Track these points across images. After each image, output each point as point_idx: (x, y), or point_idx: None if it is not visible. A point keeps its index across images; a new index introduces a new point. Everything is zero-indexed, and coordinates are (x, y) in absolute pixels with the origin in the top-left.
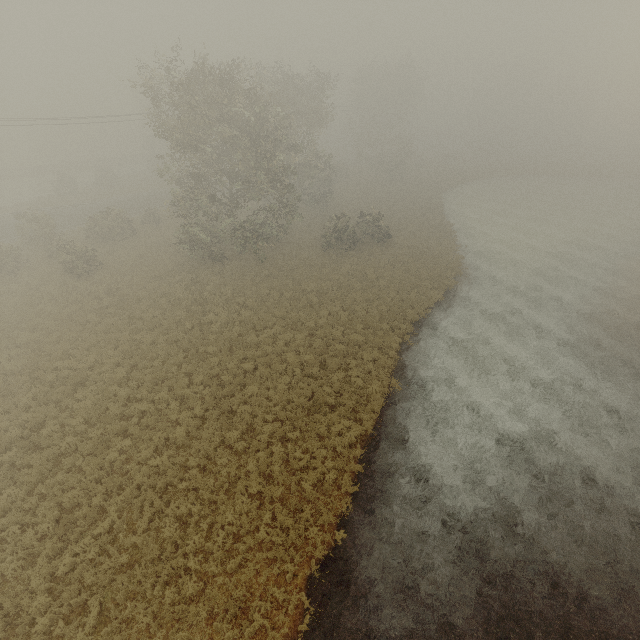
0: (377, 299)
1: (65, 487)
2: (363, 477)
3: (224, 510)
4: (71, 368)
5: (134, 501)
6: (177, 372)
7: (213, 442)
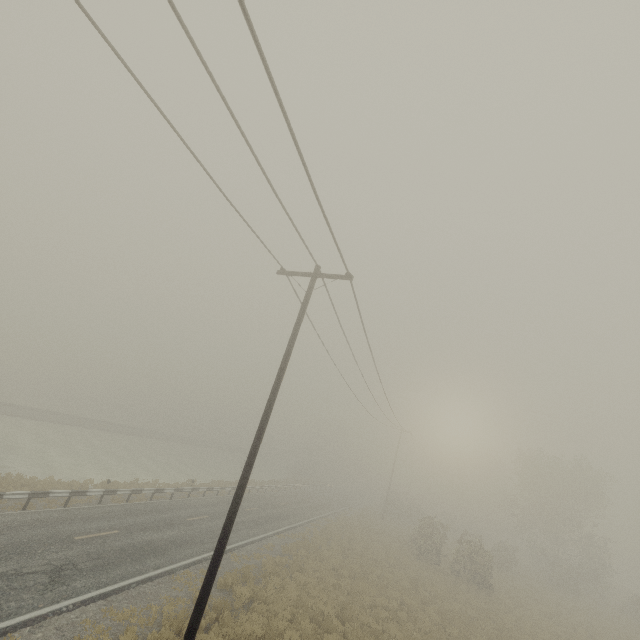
0: None
1: None
2: None
3: None
4: None
5: None
6: None
7: None
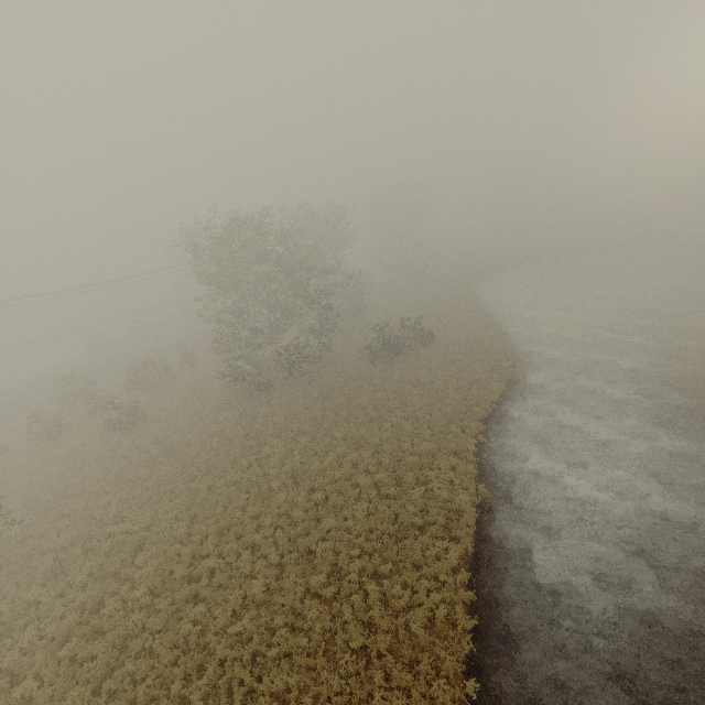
0: (437, 402)
1: (136, 678)
2: (478, 607)
3: (326, 677)
4: (125, 532)
5: (220, 682)
6: (242, 517)
7: (297, 592)
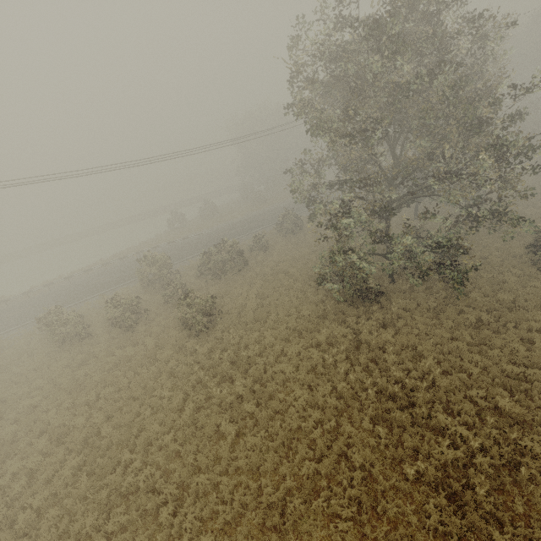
0: None
1: None
2: None
3: None
4: None
5: None
6: None
7: None
